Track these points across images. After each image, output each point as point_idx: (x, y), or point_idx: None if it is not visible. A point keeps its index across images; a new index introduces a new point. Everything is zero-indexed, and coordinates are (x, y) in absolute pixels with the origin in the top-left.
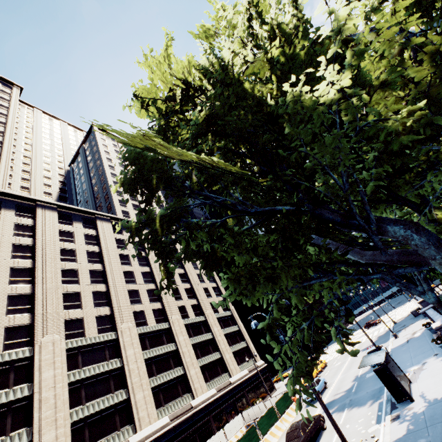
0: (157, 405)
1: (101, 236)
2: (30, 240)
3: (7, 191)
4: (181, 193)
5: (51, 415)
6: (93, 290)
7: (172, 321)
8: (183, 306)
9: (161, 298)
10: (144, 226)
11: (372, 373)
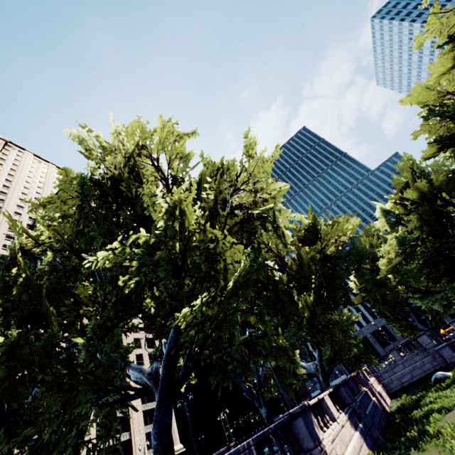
0: None
1: None
2: None
3: None
4: None
5: None
6: None
7: None
8: None
9: None
10: None
11: None
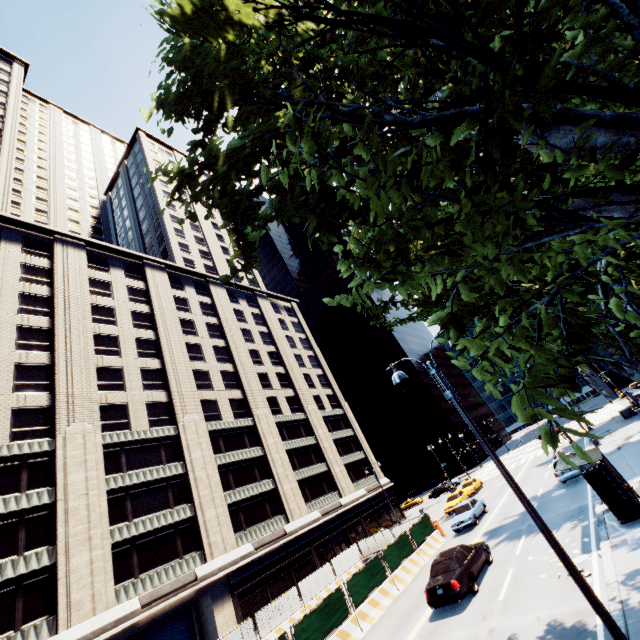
0: (235, 527)
1: (153, 291)
2: (45, 289)
3: (9, 215)
4: (275, 103)
5: (83, 531)
6: (142, 366)
7: (257, 417)
8: (274, 397)
9: (242, 384)
10: (203, 166)
11: (562, 491)
